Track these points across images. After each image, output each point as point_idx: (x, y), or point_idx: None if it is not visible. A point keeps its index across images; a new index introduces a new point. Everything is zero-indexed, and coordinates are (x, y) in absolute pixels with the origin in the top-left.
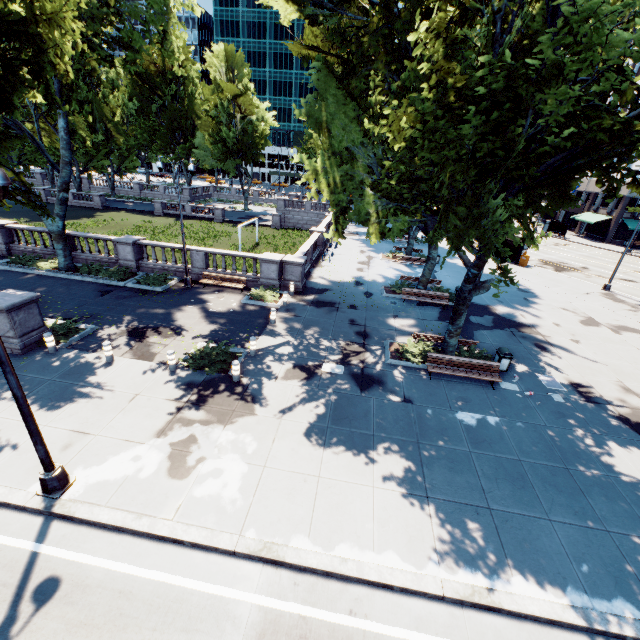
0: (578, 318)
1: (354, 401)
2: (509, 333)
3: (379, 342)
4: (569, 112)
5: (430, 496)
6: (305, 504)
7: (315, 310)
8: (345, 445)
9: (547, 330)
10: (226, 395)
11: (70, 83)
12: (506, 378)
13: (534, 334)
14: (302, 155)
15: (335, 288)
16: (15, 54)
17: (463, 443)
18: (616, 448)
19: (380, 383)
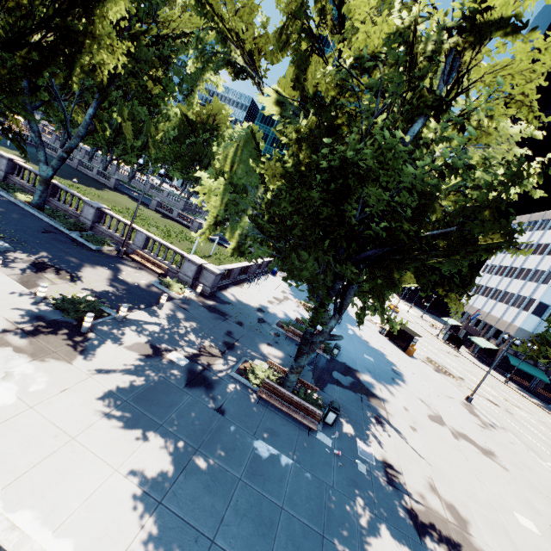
0: (428, 412)
1: (171, 390)
2: (358, 397)
3: (238, 356)
4: (384, 210)
5: (163, 503)
6: (33, 456)
7: (206, 312)
8: (126, 422)
9: (394, 409)
10: (62, 338)
11: (102, 87)
12: (327, 431)
13: (380, 407)
14: (205, 174)
15: (238, 305)
16: (61, 50)
17: (240, 468)
18: (386, 537)
19: (209, 387)
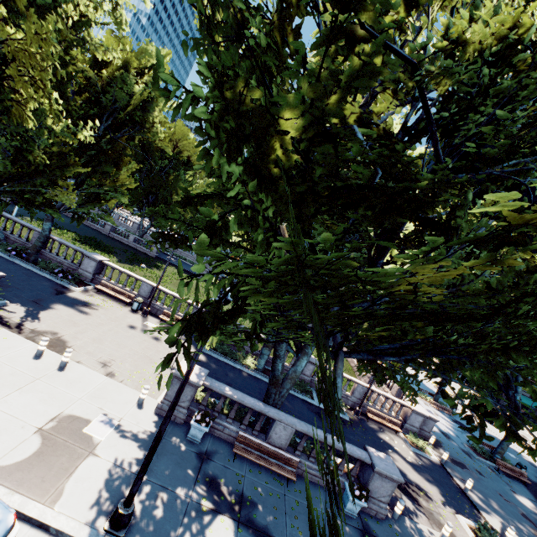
0: None
1: None
2: None
3: None
4: None
5: None
6: None
7: (465, 473)
8: None
9: None
10: None
11: None
12: None
13: None
14: None
15: (441, 439)
16: None
17: None
18: None
19: None
